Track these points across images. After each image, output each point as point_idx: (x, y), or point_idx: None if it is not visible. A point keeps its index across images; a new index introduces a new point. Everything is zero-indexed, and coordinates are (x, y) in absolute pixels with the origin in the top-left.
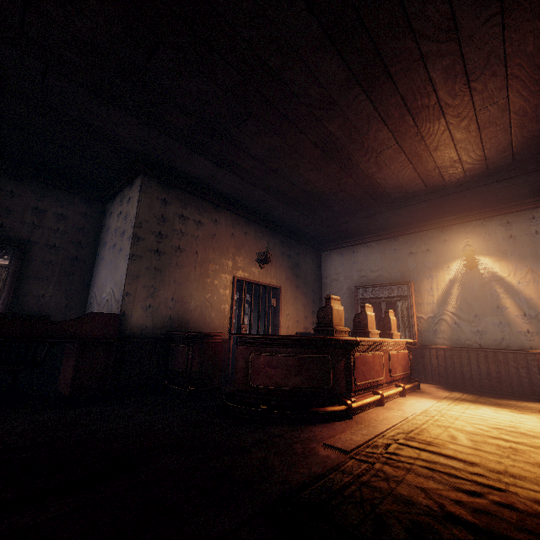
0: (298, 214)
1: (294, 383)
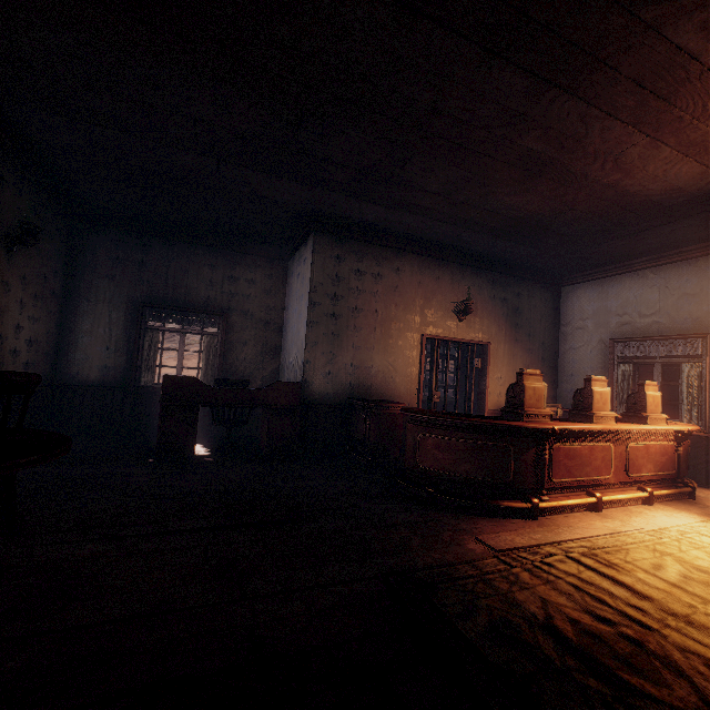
0: (511, 245)
1: (463, 470)
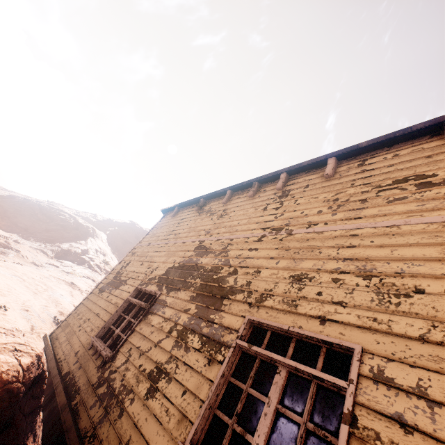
0: None
1: None
